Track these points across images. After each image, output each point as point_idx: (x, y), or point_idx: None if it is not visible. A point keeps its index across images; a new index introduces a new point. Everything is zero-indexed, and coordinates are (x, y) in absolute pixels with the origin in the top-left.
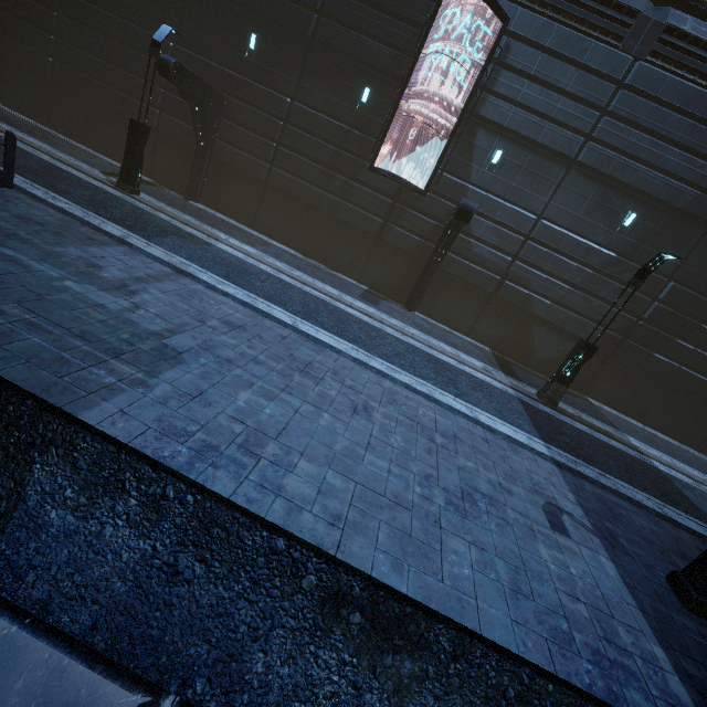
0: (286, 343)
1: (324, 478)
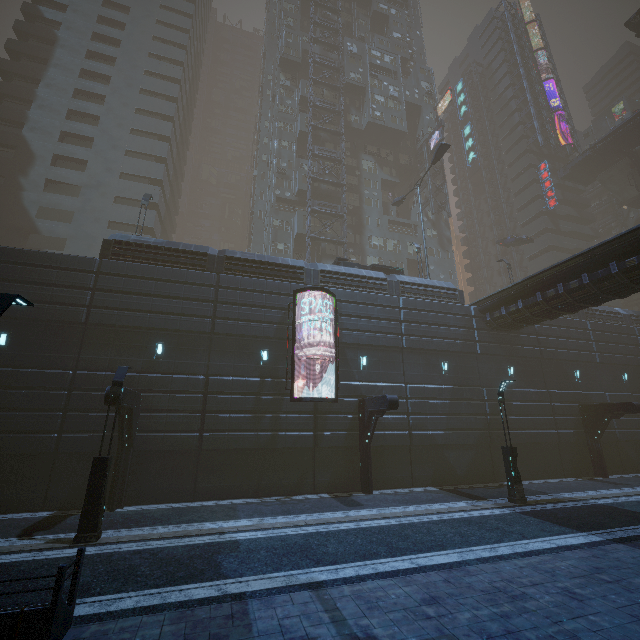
0: (458, 584)
1: None
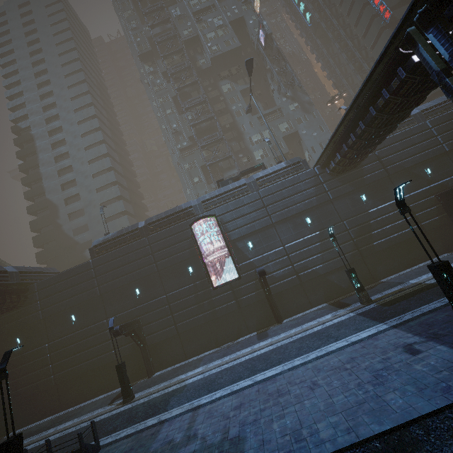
0: (261, 391)
1: (330, 422)
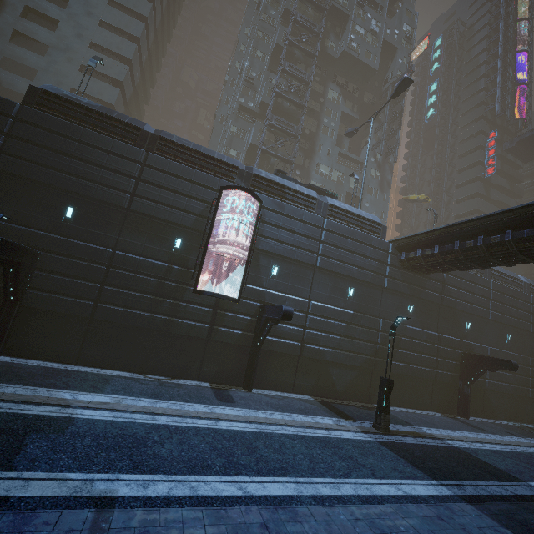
0: (275, 533)
1: None
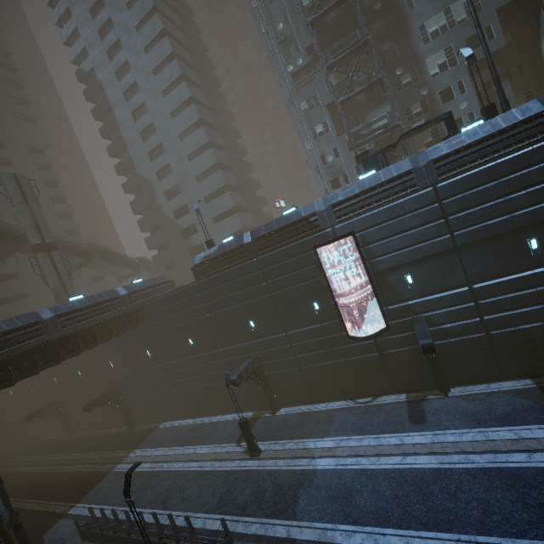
0: None
1: None
